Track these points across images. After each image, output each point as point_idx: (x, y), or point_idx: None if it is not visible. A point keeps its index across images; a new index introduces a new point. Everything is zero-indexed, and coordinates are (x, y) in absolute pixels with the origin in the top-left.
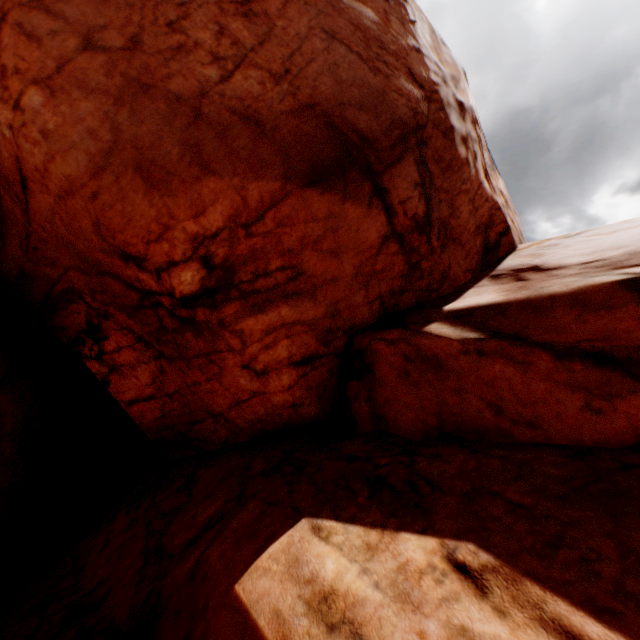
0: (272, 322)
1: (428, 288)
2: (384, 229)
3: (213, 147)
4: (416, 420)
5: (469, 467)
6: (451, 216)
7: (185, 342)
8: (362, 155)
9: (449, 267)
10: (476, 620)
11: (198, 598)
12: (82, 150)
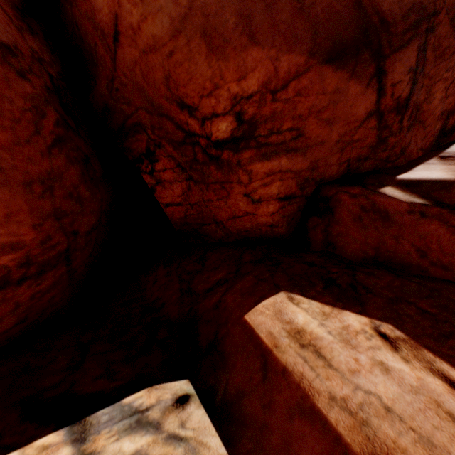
0: (273, 168)
1: (386, 159)
2: (371, 107)
3: (260, 19)
4: (359, 250)
5: (394, 284)
6: (425, 101)
7: (208, 172)
8: (377, 38)
9: (408, 145)
10: (390, 360)
11: (221, 317)
12: (166, 14)
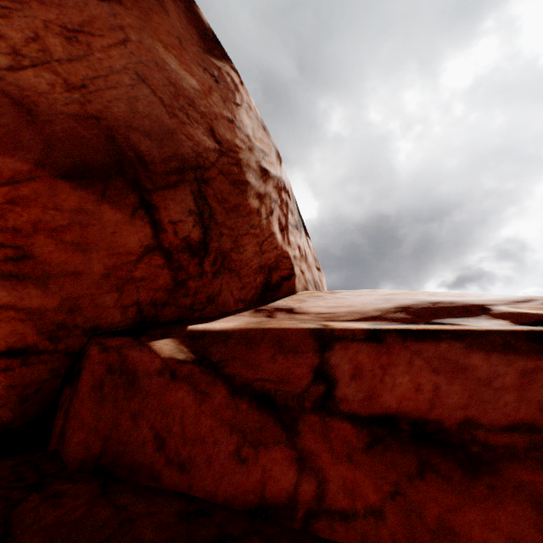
0: None
1: (192, 306)
2: (149, 240)
3: None
4: (83, 443)
5: (71, 517)
6: (234, 250)
7: None
8: (134, 170)
9: (220, 292)
10: None
11: None
12: None
